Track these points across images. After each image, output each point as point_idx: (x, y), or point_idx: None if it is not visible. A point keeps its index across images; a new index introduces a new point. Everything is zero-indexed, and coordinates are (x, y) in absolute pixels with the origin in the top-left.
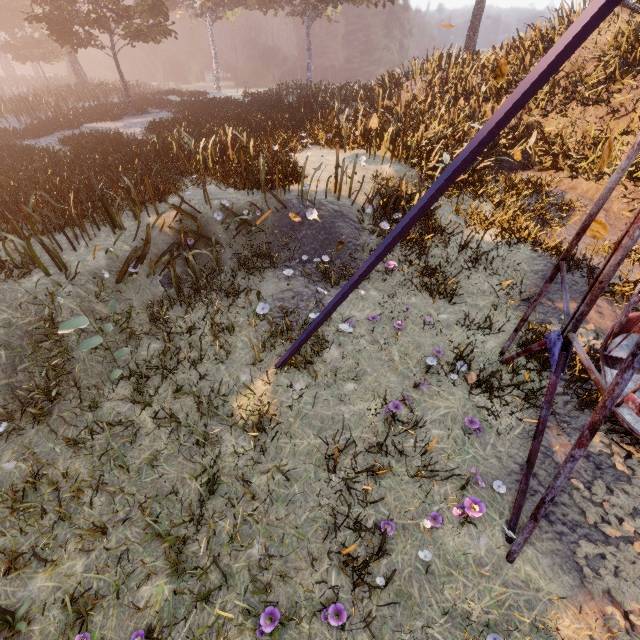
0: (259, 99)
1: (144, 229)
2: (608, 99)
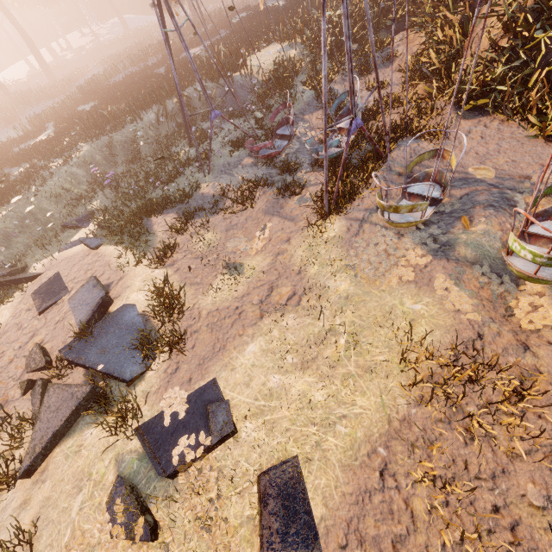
0: (289, 1)
1: (170, 105)
2: None
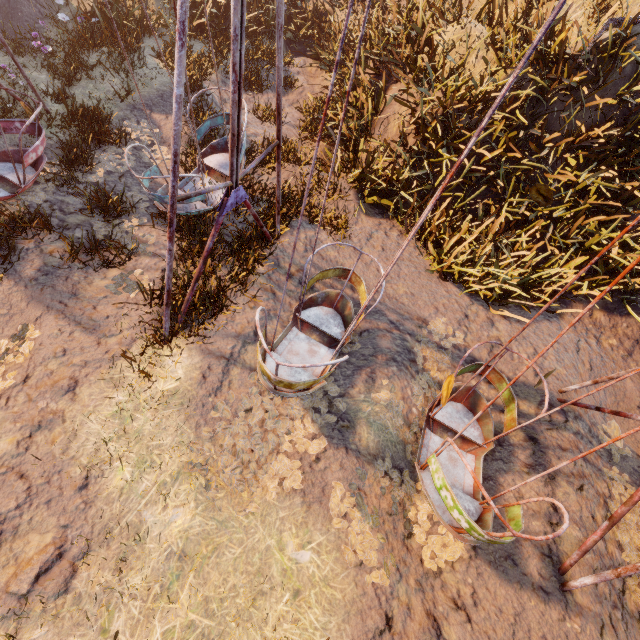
0: None
1: None
2: (379, 4)
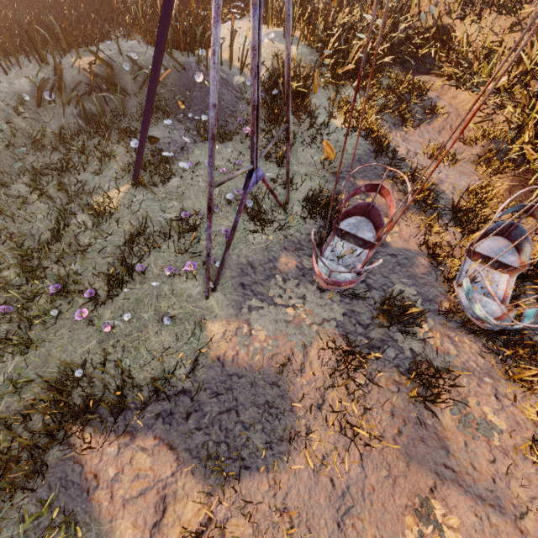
0: None
1: (66, 68)
2: (518, 9)
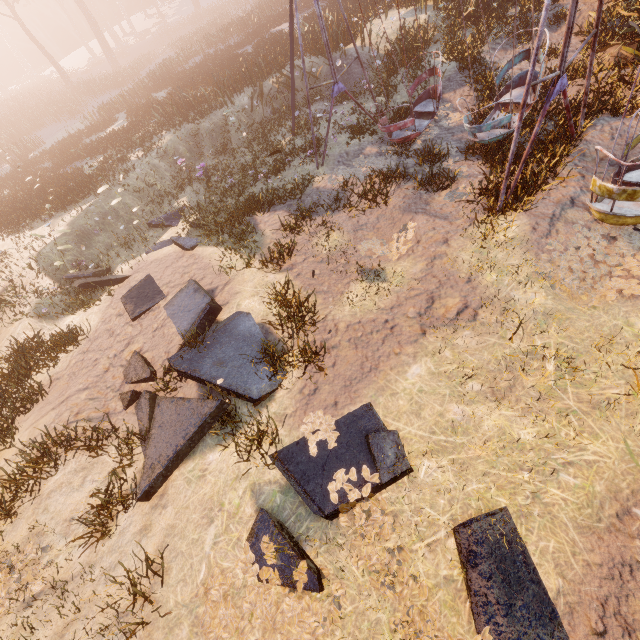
0: None
1: (266, 86)
2: None
